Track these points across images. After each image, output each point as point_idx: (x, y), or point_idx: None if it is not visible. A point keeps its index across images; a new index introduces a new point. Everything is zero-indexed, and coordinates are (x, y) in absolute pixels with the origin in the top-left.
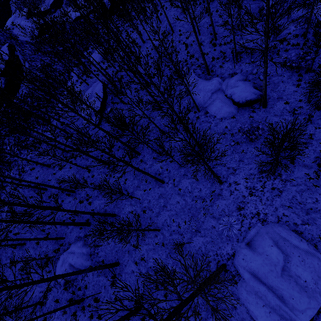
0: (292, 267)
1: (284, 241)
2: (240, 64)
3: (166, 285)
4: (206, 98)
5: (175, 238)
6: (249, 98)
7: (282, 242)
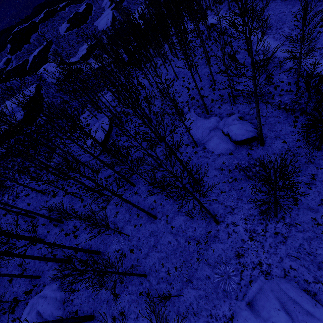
0: None
1: (294, 303)
2: (237, 106)
3: None
4: (204, 134)
5: (163, 288)
6: (245, 135)
7: (291, 304)
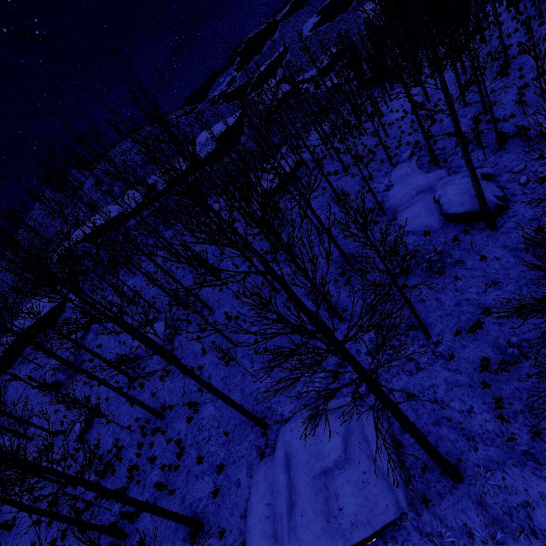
0: (339, 478)
1: (362, 439)
2: (501, 154)
3: (199, 409)
4: (405, 198)
5: (244, 363)
6: (467, 206)
7: (358, 439)
